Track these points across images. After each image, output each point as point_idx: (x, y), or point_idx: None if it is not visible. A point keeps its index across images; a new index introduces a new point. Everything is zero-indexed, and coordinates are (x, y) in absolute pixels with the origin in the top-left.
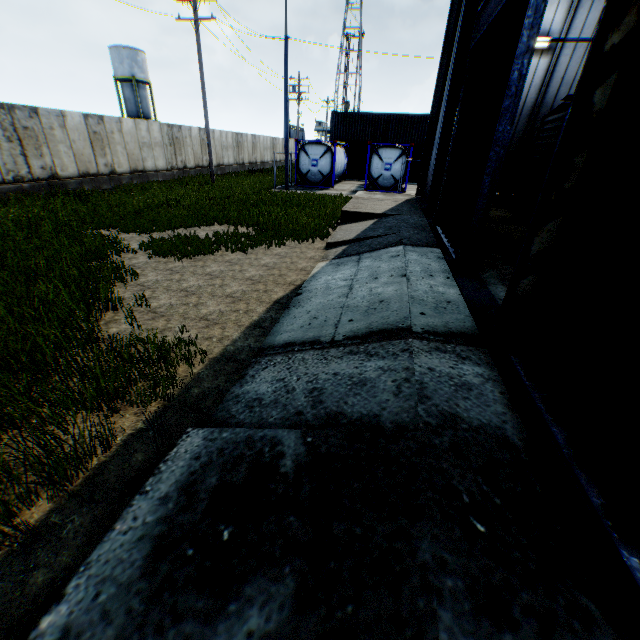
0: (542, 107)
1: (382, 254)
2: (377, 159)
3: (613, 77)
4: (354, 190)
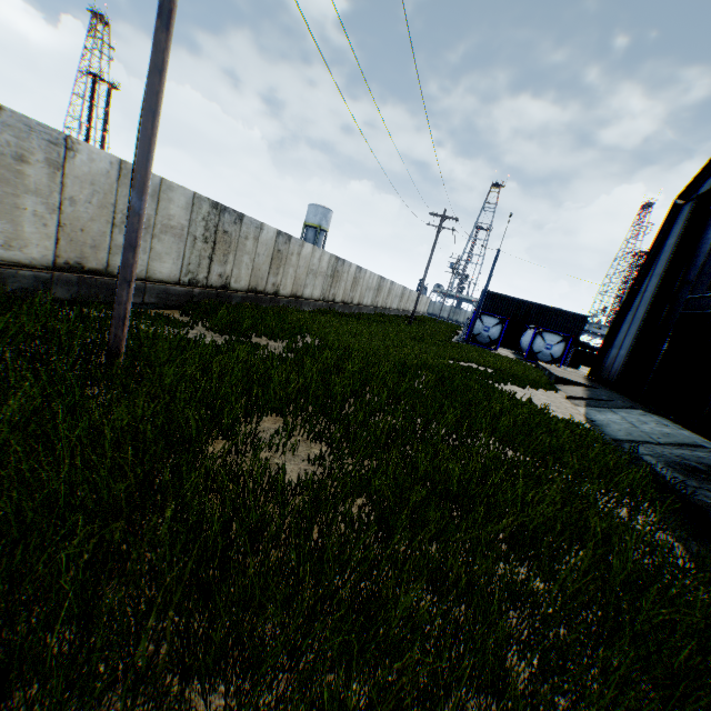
0: None
1: (628, 411)
2: (540, 339)
3: None
4: (516, 357)
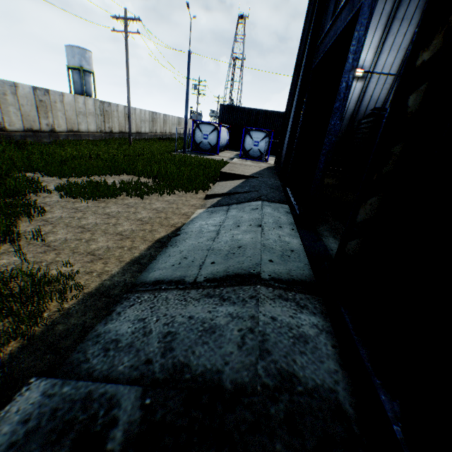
0: (358, 113)
1: (245, 206)
2: (249, 138)
3: (424, 86)
4: (232, 157)
